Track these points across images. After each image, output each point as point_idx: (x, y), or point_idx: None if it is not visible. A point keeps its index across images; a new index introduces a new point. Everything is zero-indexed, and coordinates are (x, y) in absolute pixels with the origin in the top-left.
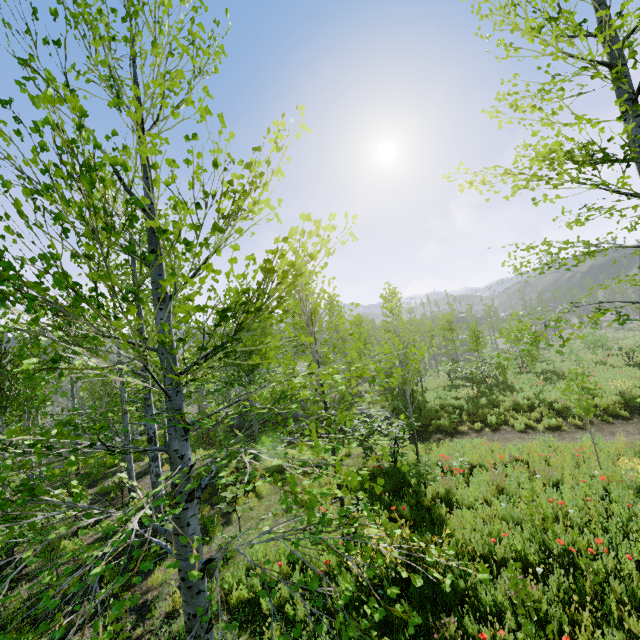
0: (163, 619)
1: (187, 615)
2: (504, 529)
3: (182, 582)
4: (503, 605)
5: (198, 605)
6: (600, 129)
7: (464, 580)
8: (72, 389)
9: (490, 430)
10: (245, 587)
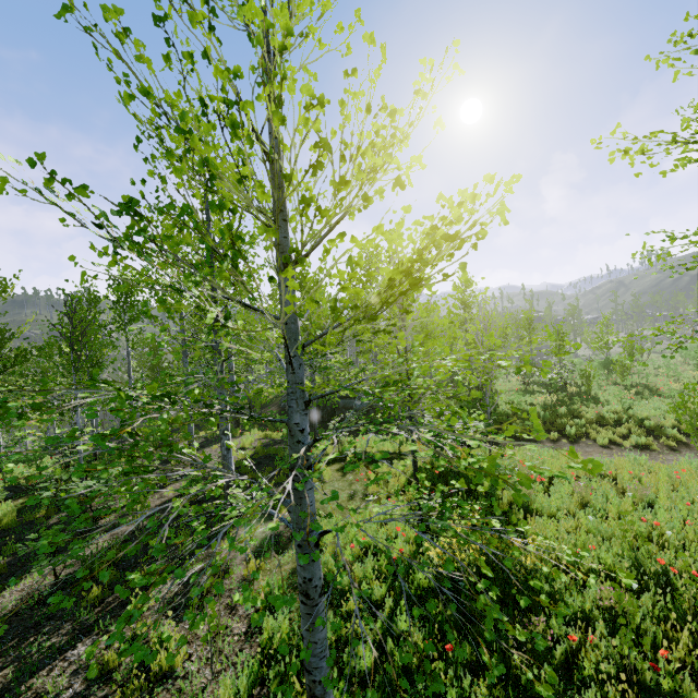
0: (241, 581)
1: (303, 579)
2: (589, 542)
3: (298, 549)
4: (592, 613)
5: (313, 571)
6: None
7: (547, 585)
8: (128, 356)
9: (568, 441)
10: None
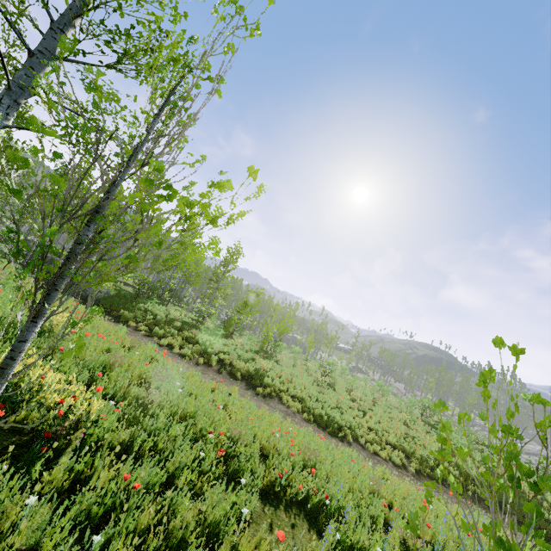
0: None
1: None
2: None
3: None
4: None
5: None
6: None
7: None
8: None
9: (145, 334)
10: None
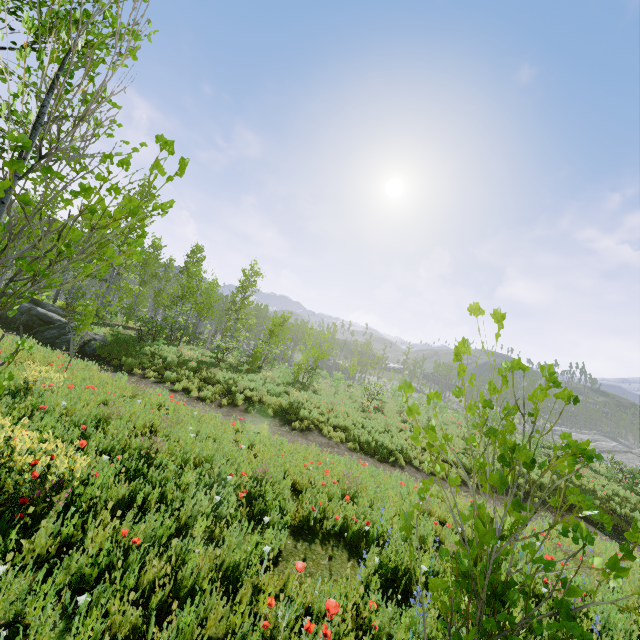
0: None
1: None
2: None
3: None
4: None
5: None
6: None
7: None
8: None
9: (155, 381)
10: None
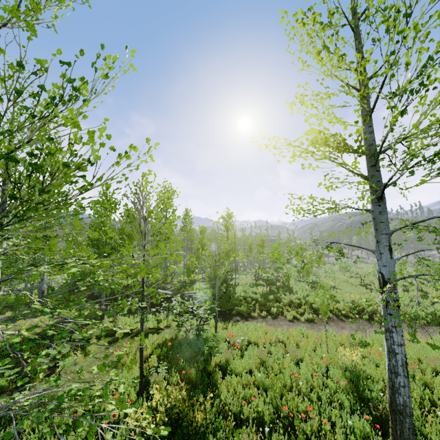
0: None
1: None
2: (256, 393)
3: None
4: None
5: None
6: (345, 127)
7: (215, 434)
8: None
9: (271, 317)
10: (38, 435)
